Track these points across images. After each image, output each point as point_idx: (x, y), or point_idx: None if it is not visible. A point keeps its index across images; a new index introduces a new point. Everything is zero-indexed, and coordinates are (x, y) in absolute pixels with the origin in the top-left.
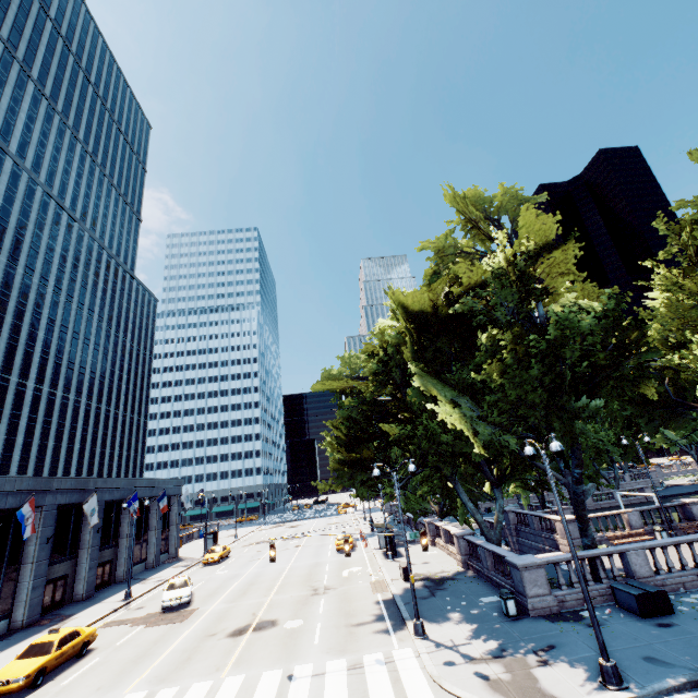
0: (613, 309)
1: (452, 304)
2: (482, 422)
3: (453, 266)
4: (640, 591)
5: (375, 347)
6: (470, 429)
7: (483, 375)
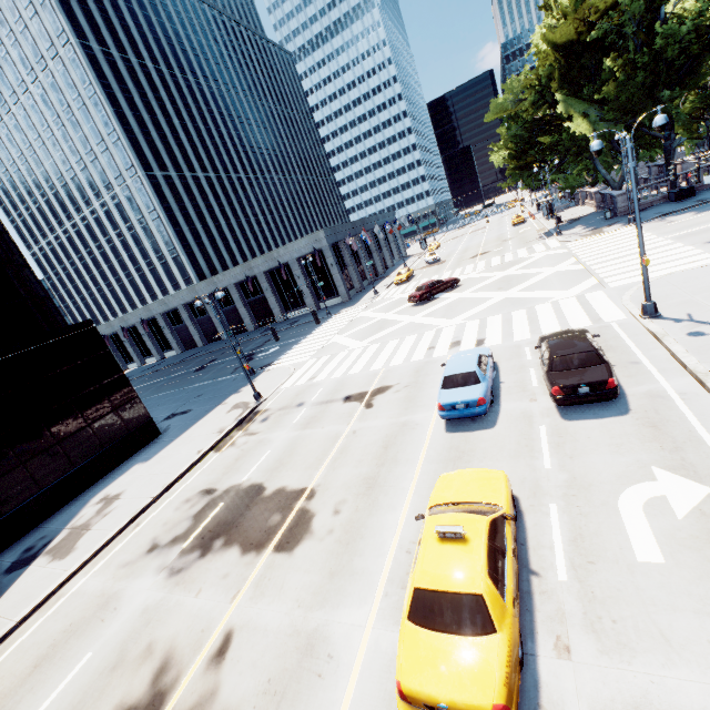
0: (706, 10)
1: (591, 30)
2: (601, 122)
3: (590, 1)
4: (678, 190)
5: (532, 81)
6: (591, 131)
7: (602, 93)
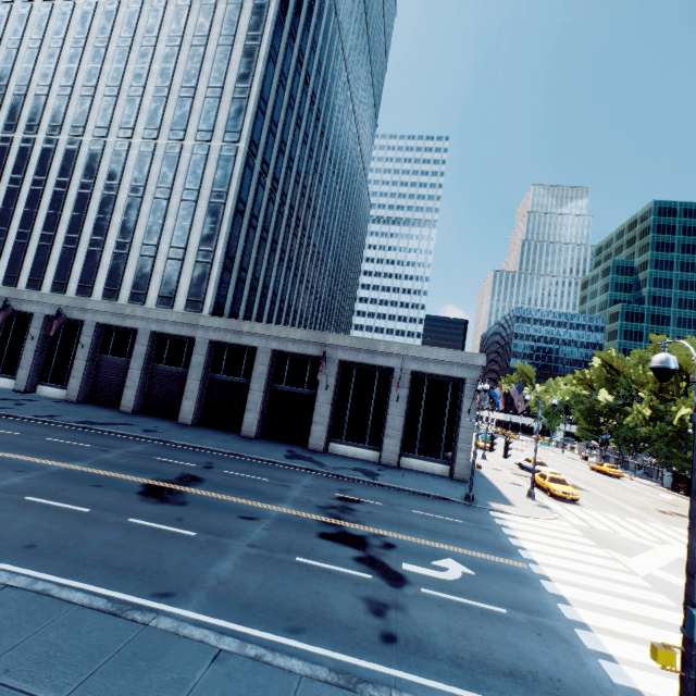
0: None
1: None
2: None
3: None
4: None
5: None
6: None
7: None
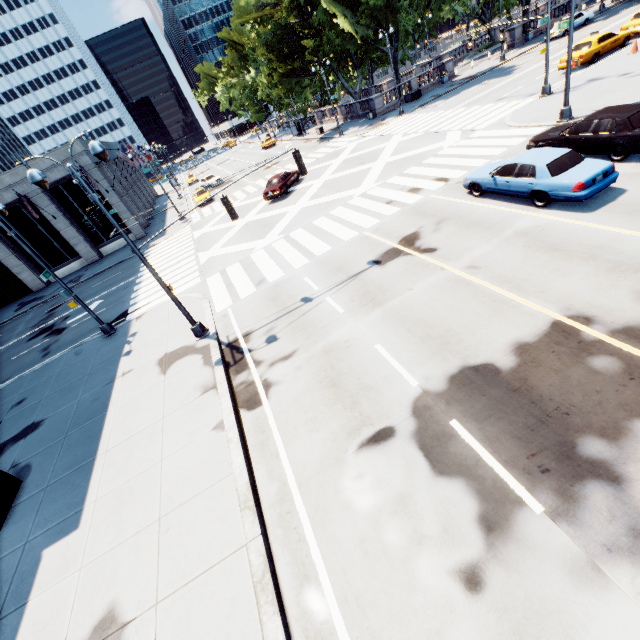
0: None
1: None
2: (358, 26)
3: None
4: (413, 92)
5: None
6: (354, 31)
7: None
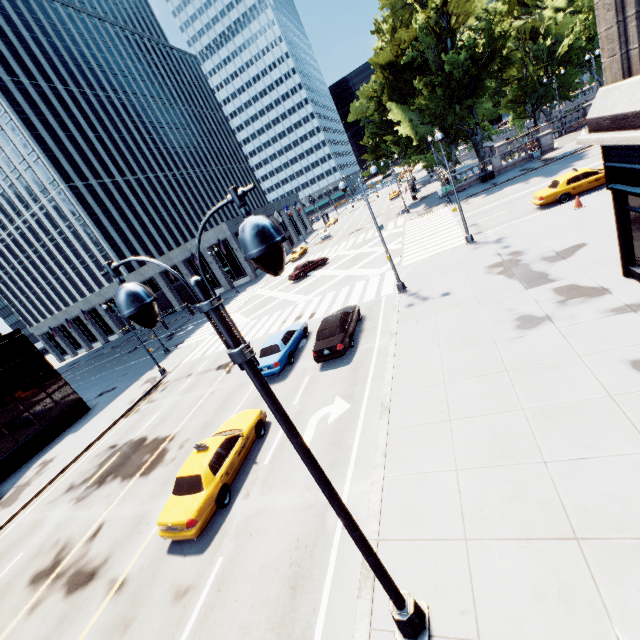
0: (473, 45)
1: (404, 55)
2: (422, 126)
3: (396, 36)
4: (483, 175)
5: (372, 93)
6: (414, 133)
7: (416, 105)
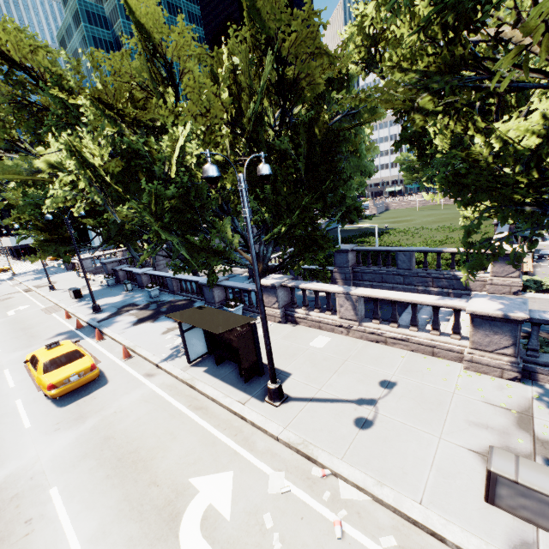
0: None
1: None
2: None
3: None
4: None
5: None
6: None
7: None
